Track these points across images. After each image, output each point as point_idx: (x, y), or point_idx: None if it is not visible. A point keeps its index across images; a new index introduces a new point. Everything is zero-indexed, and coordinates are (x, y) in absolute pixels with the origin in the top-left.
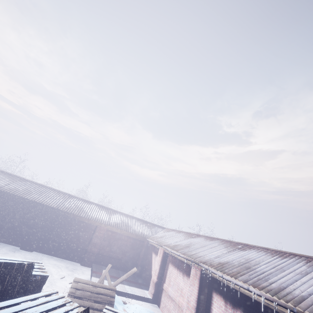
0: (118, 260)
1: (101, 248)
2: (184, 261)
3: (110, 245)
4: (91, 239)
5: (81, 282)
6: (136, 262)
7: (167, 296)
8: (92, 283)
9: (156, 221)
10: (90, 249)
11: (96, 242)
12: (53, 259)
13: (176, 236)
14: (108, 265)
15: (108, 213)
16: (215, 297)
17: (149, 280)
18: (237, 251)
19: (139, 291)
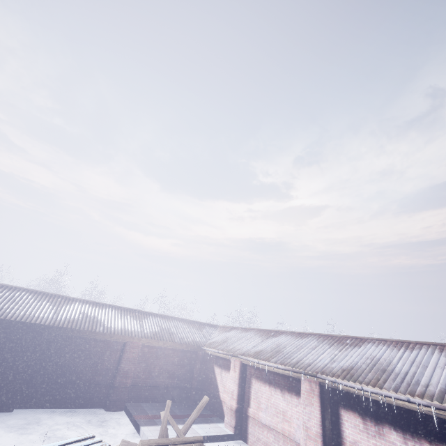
0: (163, 388)
1: (135, 375)
2: (285, 374)
3: (149, 368)
4: (118, 366)
5: (153, 445)
6: (189, 385)
7: (259, 425)
8: (168, 442)
9: (176, 312)
10: (119, 381)
11: (128, 368)
12: (56, 414)
13: (246, 337)
14: (167, 403)
15: (136, 319)
16: (346, 414)
17: (217, 407)
18: (350, 348)
19: (213, 428)
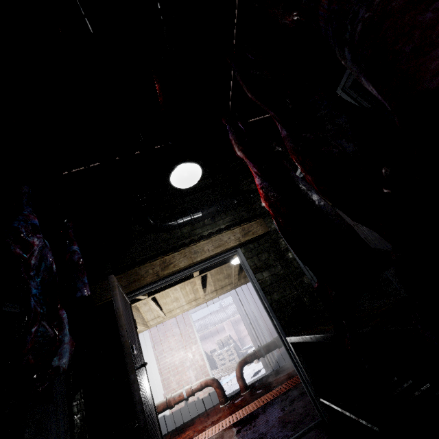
0: None
1: None
2: None
3: None
4: None
5: None
6: None
7: None
8: None
9: None
10: None
11: None
12: None
13: None
14: None
15: None
16: None
17: None
18: None
19: None
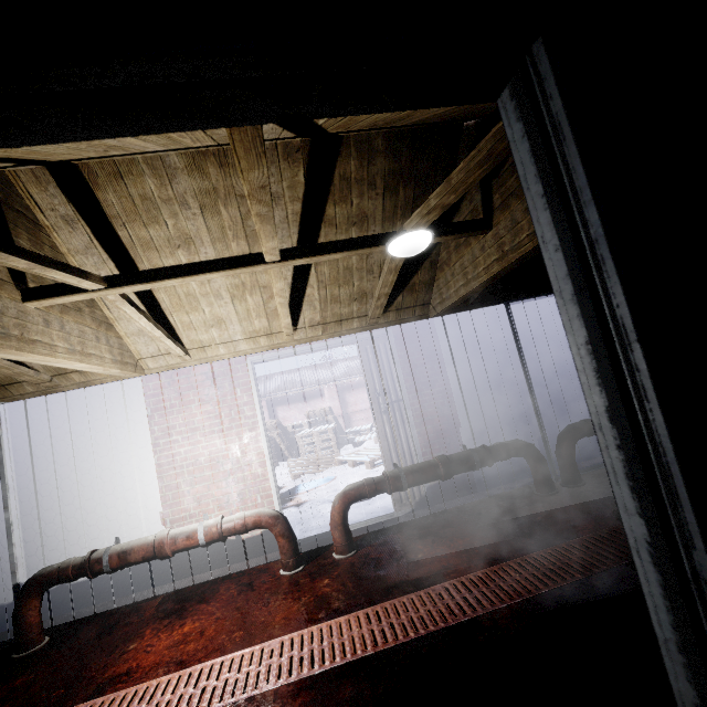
0: None
1: None
2: None
3: None
4: None
5: None
6: None
7: None
8: None
9: None
10: None
11: None
12: None
13: None
14: None
15: None
16: (279, 408)
17: None
18: (269, 381)
19: None
